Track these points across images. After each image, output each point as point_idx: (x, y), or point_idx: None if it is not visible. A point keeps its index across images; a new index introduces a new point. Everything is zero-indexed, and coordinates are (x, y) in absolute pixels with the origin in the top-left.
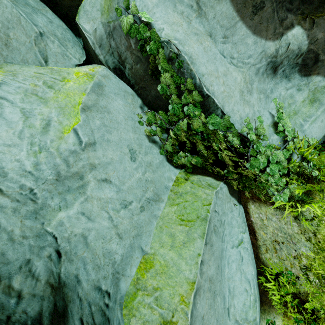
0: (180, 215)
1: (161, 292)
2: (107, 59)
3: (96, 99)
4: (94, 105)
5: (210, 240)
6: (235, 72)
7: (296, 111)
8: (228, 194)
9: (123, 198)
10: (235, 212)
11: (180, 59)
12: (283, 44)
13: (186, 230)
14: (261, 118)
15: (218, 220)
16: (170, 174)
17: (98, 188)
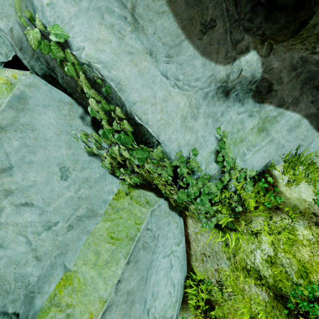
0: (111, 232)
1: (73, 309)
2: (33, 64)
3: (15, 116)
4: (11, 124)
5: (136, 258)
6: (179, 96)
7: (243, 139)
8: (167, 210)
9: (47, 220)
10: (173, 225)
11: (106, 85)
12: (235, 69)
13: (112, 249)
14: (196, 151)
15: (151, 236)
16: (112, 187)
17: (15, 213)
